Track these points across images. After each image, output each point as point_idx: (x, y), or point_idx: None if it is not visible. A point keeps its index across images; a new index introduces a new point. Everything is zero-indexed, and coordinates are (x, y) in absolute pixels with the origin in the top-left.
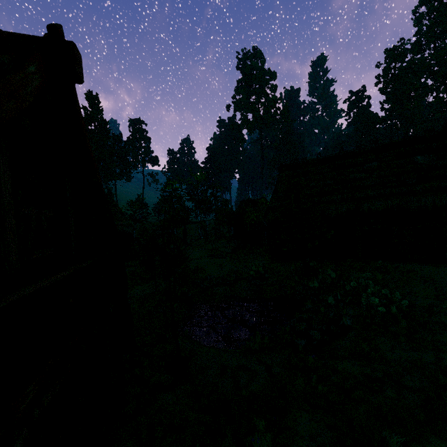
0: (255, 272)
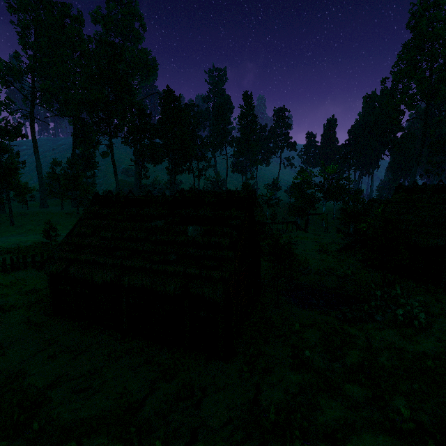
0: (343, 273)
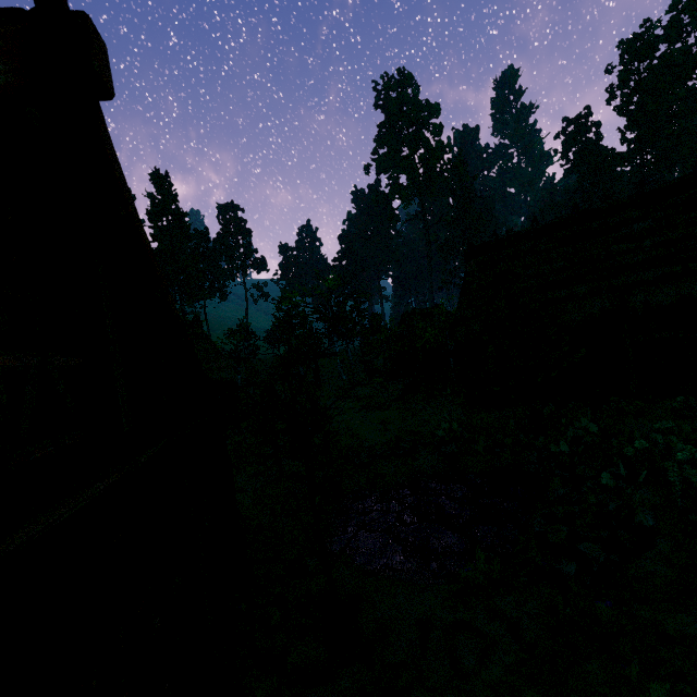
0: (447, 432)
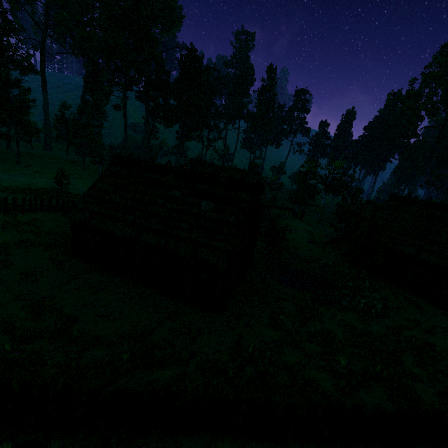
0: (326, 263)
